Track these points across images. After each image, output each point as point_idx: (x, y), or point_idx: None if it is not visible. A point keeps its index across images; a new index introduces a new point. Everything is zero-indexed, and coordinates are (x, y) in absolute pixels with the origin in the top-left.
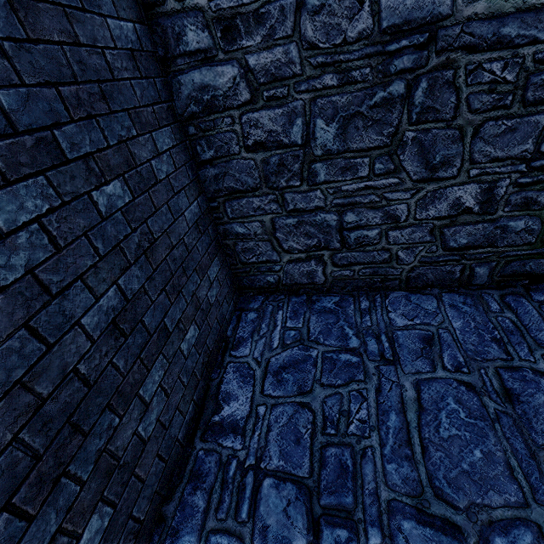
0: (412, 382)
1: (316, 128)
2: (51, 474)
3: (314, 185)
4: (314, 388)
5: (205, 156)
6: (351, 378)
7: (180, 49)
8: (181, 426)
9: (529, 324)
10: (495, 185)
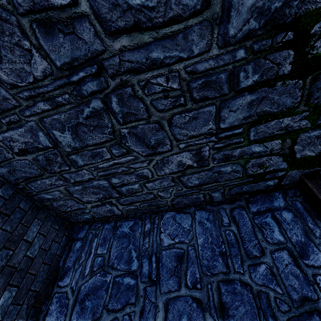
0: (164, 301)
1: (56, 136)
2: None
3: (79, 167)
4: (102, 314)
5: None
6: (127, 302)
7: None
8: None
9: (244, 235)
10: (200, 151)
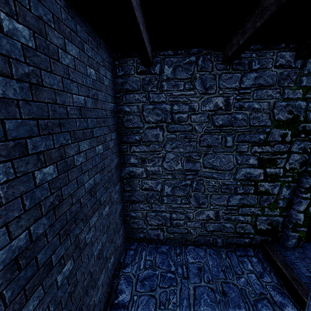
0: (193, 286)
1: (165, 187)
2: (81, 307)
3: (163, 203)
4: (157, 288)
5: (127, 189)
6: (171, 284)
7: (128, 162)
8: (103, 303)
9: (233, 264)
10: (218, 212)
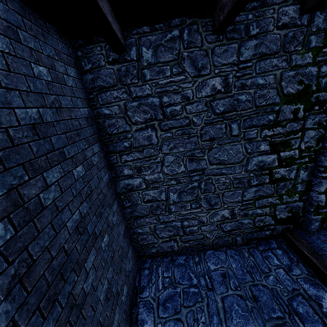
0: (220, 298)
1: (170, 195)
2: None
3: (171, 213)
4: (181, 309)
5: (127, 205)
6: (196, 301)
7: (121, 174)
8: None
9: (258, 262)
10: (233, 209)
